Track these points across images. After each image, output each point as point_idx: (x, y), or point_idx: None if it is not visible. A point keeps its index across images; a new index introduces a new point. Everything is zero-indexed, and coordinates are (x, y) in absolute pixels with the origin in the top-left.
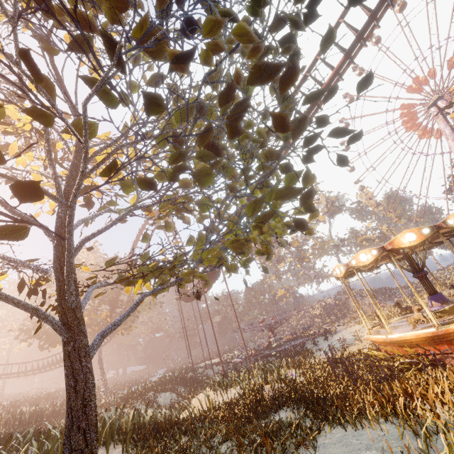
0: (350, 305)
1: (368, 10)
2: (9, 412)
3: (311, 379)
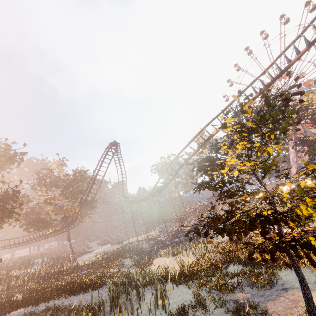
0: (217, 206)
1: (280, 69)
2: (19, 274)
3: (225, 250)
